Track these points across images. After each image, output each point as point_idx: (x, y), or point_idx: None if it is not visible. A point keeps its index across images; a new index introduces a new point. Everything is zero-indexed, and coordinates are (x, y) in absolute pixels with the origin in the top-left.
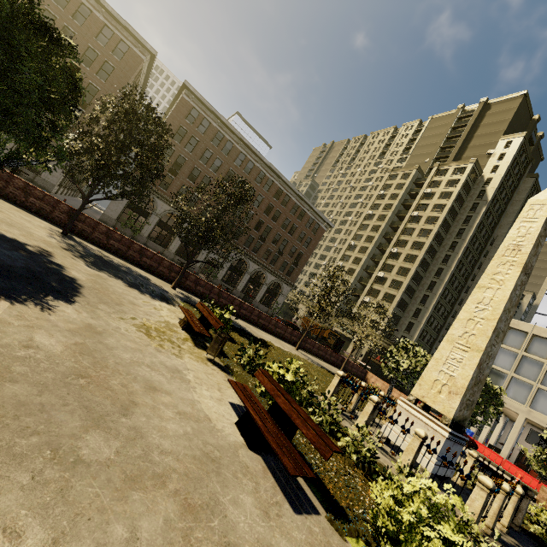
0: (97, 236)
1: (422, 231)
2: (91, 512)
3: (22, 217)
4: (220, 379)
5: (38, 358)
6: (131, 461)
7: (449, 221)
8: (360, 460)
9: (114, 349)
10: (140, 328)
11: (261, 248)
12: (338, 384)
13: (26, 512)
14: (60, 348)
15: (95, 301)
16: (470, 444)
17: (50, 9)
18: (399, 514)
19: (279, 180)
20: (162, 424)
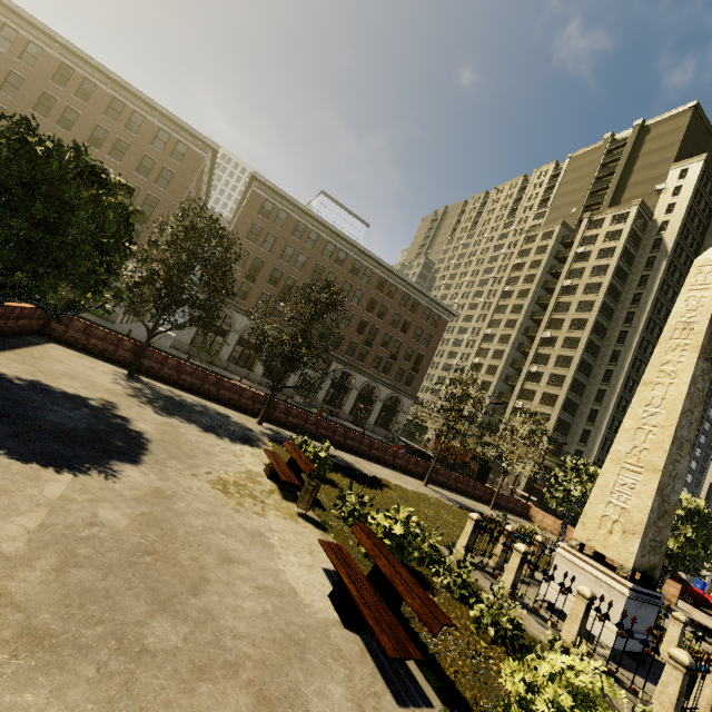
0: (166, 372)
1: (581, 304)
2: (156, 706)
3: (84, 364)
4: (313, 539)
5: (103, 537)
6: (200, 649)
7: (618, 286)
8: (499, 634)
9: (184, 515)
10: (216, 484)
11: (367, 355)
12: (473, 531)
13: (92, 706)
14: (125, 522)
15: (164, 457)
16: (699, 602)
17: (102, 125)
18: (535, 703)
19: (379, 268)
20: (237, 602)
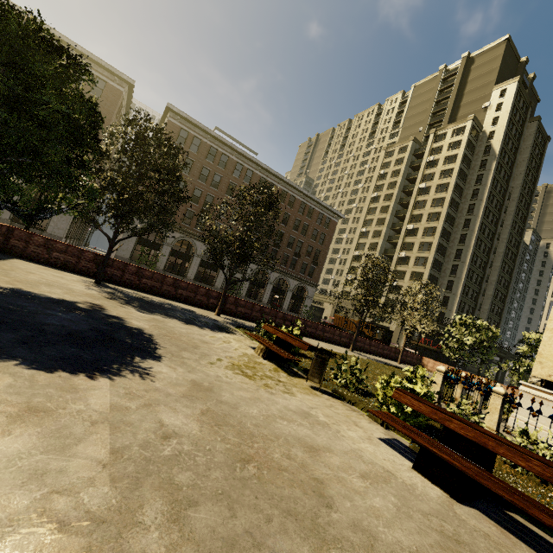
0: (127, 278)
1: (435, 201)
2: None
3: (53, 274)
4: (344, 410)
5: (188, 451)
6: None
7: (461, 185)
8: None
9: (237, 406)
10: (234, 370)
11: (277, 255)
12: (443, 381)
13: None
14: (194, 425)
15: (175, 349)
16: None
17: None
18: None
19: (280, 182)
20: (368, 503)
